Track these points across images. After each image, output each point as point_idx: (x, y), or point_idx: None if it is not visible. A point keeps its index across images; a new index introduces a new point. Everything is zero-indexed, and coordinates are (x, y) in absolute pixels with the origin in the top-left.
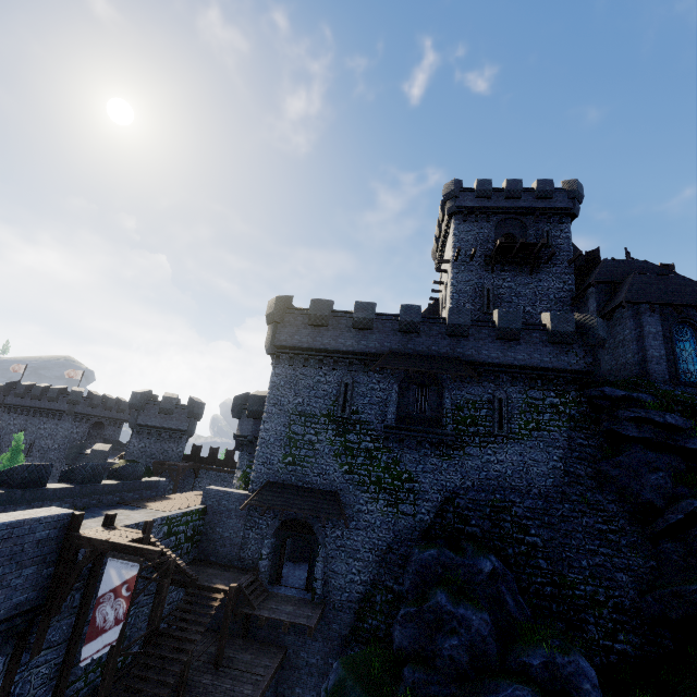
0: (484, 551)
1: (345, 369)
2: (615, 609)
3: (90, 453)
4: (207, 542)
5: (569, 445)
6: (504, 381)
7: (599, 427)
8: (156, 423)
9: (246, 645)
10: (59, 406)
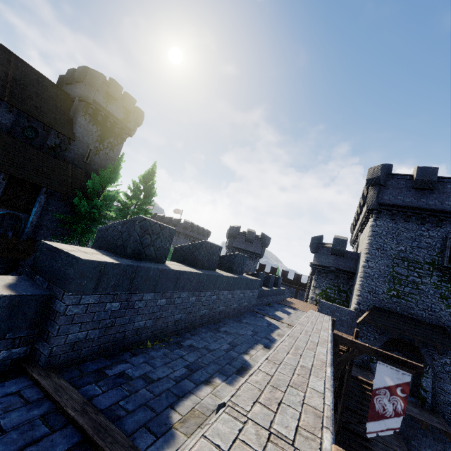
0: None
1: (450, 227)
2: None
3: None
4: None
5: None
6: None
7: None
8: (243, 247)
9: None
10: (178, 229)
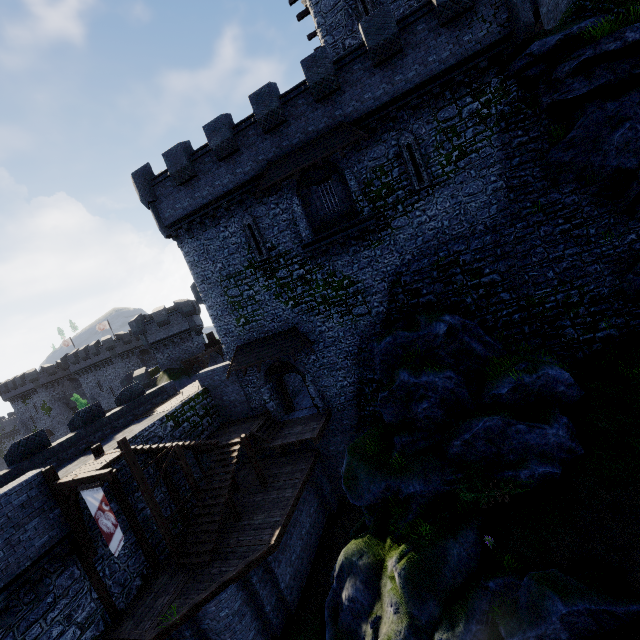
0: (436, 316)
1: (240, 211)
2: (593, 302)
3: (134, 380)
4: (223, 410)
5: (505, 155)
6: (406, 120)
7: (539, 108)
8: (163, 335)
9: (287, 460)
10: (104, 356)
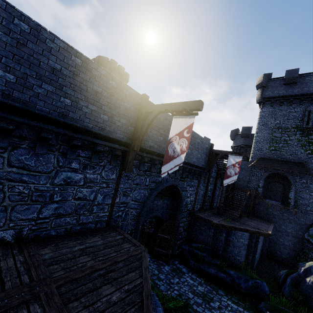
0: None
1: (308, 104)
2: None
3: None
4: None
5: None
6: None
7: None
8: None
9: (254, 217)
10: None
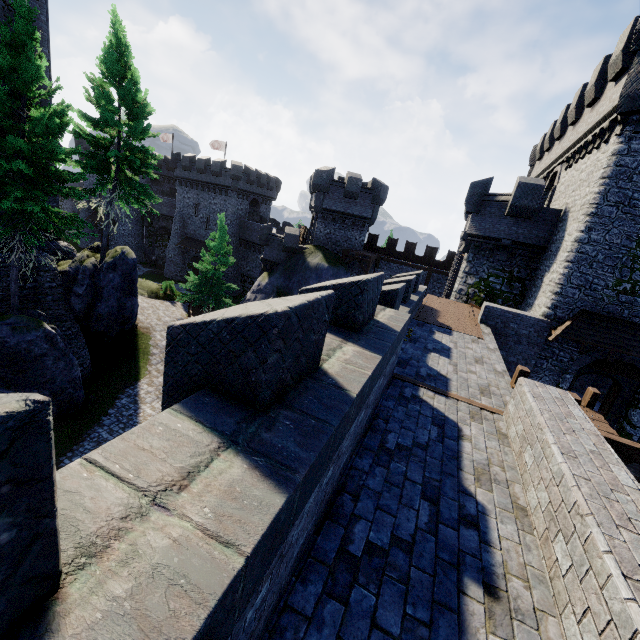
0: None
1: None
2: None
3: (285, 237)
4: None
5: None
6: None
7: None
8: (340, 208)
9: None
10: (223, 182)
